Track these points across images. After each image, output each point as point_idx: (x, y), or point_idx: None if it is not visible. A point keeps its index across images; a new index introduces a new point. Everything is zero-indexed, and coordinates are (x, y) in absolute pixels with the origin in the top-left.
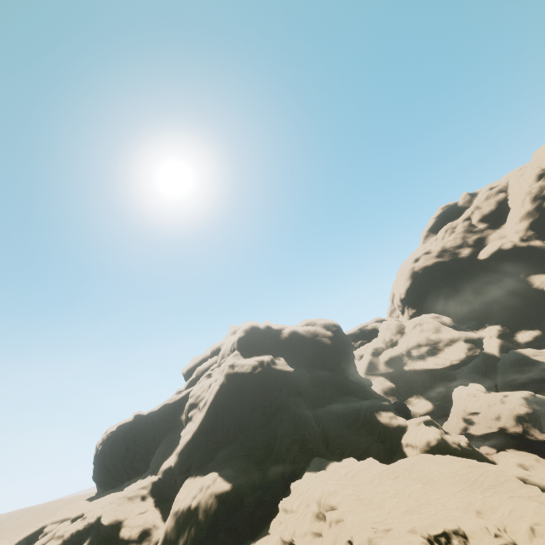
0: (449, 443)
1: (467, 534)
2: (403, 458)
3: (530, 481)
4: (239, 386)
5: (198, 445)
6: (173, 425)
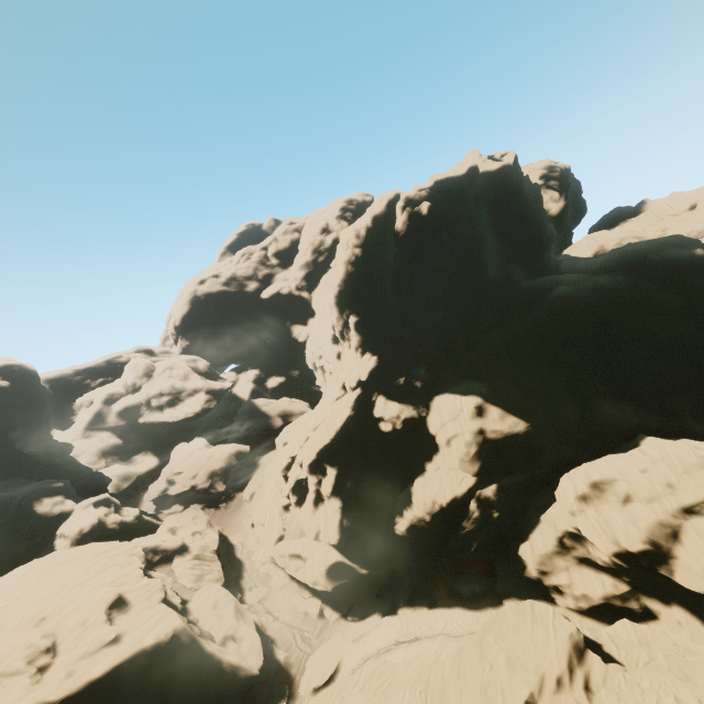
0: (107, 525)
1: None
2: (49, 553)
3: (162, 547)
4: None
5: None
6: None
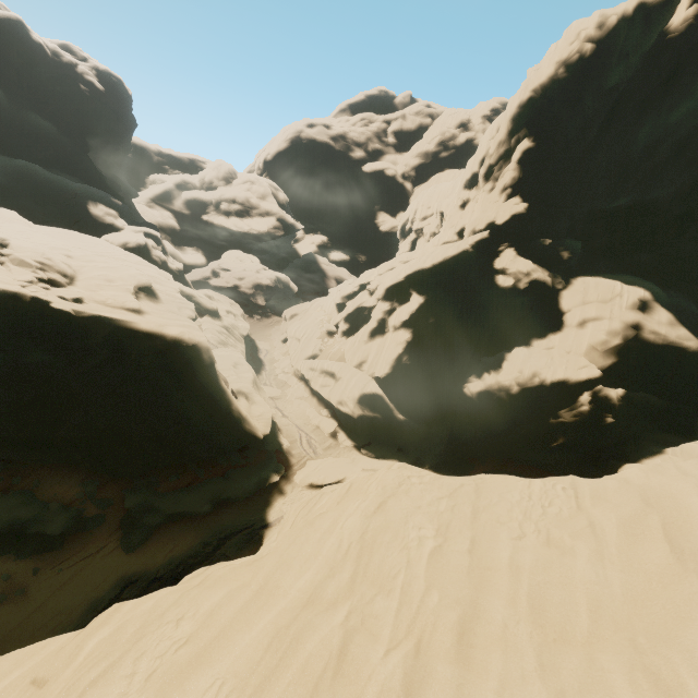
0: (152, 254)
1: (10, 246)
2: None
3: (197, 299)
4: None
5: None
6: None
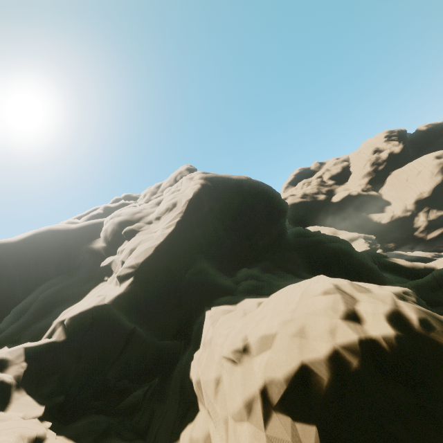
0: None
1: None
2: None
3: None
4: (235, 191)
5: (185, 261)
6: (59, 268)
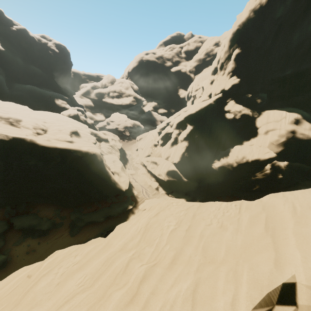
0: (80, 118)
1: (22, 120)
2: None
3: (98, 135)
4: None
5: None
6: None
